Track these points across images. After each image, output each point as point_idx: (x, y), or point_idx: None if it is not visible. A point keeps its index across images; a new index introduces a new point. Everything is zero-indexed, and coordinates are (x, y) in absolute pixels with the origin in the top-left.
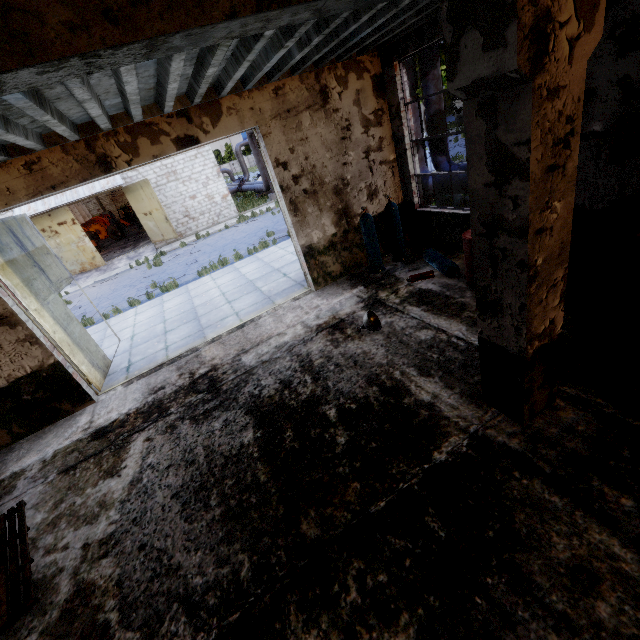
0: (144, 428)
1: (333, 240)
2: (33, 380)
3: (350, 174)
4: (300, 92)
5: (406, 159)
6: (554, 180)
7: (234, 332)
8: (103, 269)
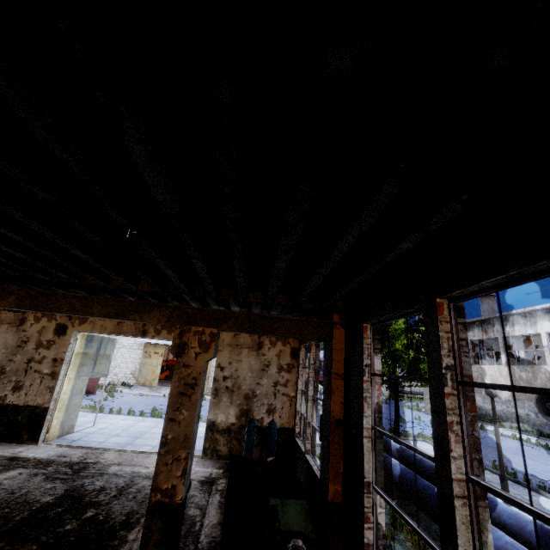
0: (29, 467)
1: (231, 427)
2: (32, 410)
3: (260, 391)
4: (247, 339)
5: (297, 398)
6: (184, 399)
7: (134, 453)
8: (153, 389)
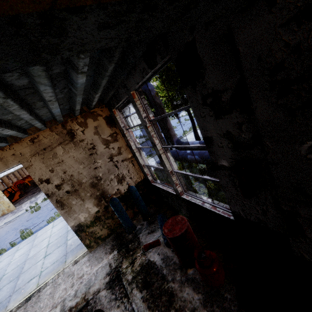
0: None
1: (97, 215)
2: None
3: (101, 172)
4: (52, 136)
5: (137, 157)
6: None
7: (20, 307)
8: (15, 211)
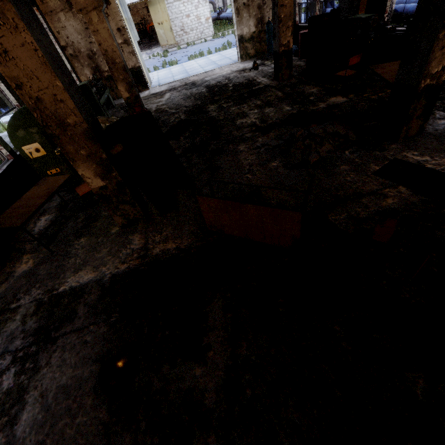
0: (169, 92)
1: (253, 35)
2: (131, 72)
3: None
4: None
5: None
6: None
7: (203, 73)
8: None
